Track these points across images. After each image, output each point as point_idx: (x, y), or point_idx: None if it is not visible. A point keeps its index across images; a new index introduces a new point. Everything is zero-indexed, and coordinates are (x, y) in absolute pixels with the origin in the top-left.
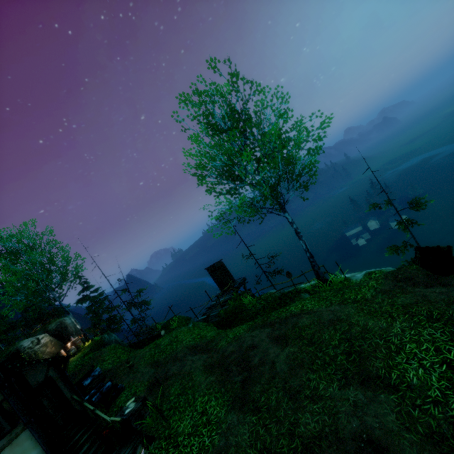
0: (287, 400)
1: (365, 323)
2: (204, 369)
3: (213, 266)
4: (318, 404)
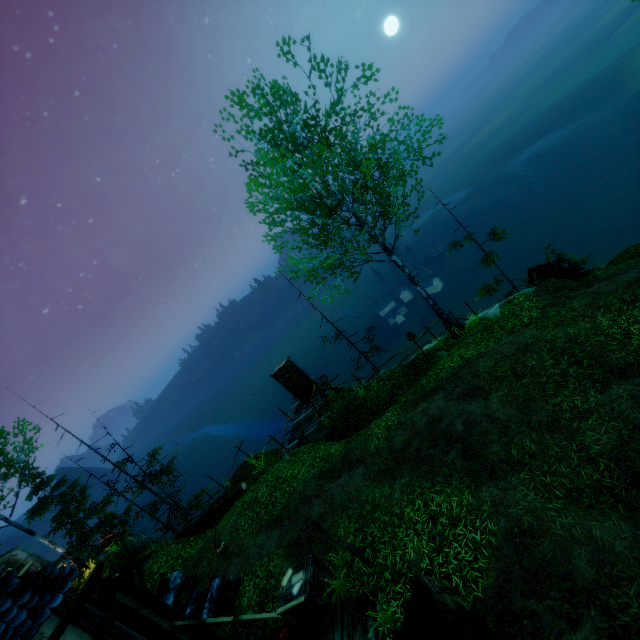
0: (549, 435)
1: (565, 333)
2: (376, 480)
3: (282, 368)
4: (592, 418)
